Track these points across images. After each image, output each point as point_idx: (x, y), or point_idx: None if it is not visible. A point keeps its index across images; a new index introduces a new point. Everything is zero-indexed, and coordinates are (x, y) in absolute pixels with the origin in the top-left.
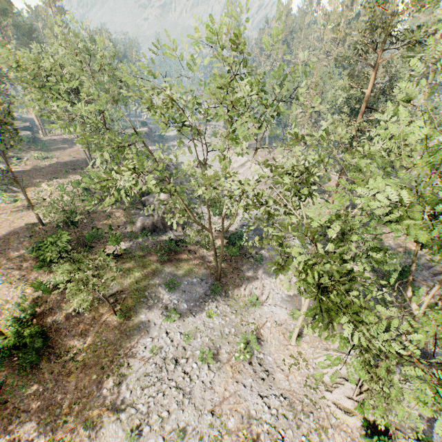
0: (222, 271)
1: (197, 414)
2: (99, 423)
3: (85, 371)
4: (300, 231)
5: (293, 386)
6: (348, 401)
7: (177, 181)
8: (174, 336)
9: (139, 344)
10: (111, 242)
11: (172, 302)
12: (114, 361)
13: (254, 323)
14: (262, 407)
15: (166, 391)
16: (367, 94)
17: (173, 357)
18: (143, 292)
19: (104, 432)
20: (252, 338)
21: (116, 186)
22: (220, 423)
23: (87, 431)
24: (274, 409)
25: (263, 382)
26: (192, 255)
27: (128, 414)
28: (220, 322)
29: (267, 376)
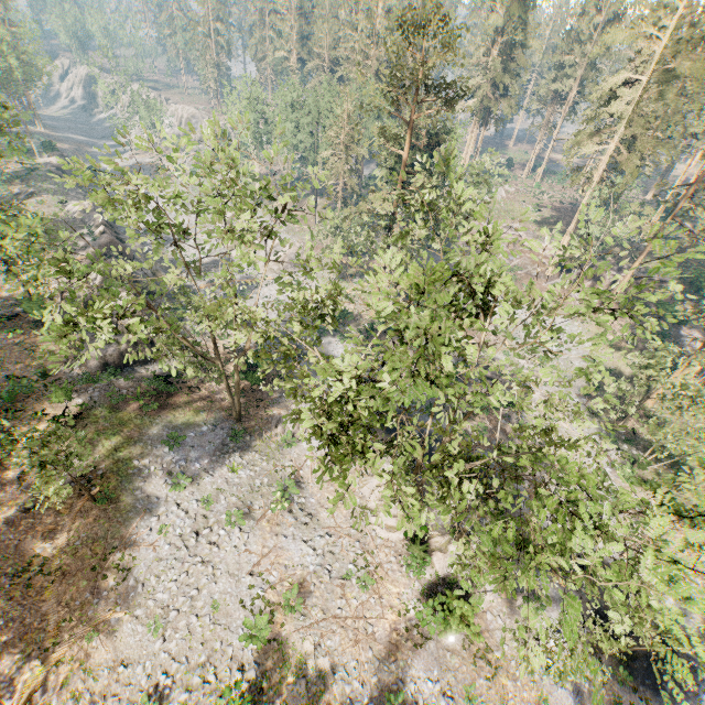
0: (243, 408)
1: (234, 580)
2: (108, 629)
3: (68, 581)
4: (342, 336)
5: (339, 522)
6: (392, 520)
7: (147, 270)
8: (189, 506)
9: (141, 528)
10: (56, 398)
11: (177, 465)
12: (108, 558)
13: (291, 466)
14: (306, 551)
15: (191, 569)
16: (404, 157)
17: (191, 531)
18: (130, 461)
19: (118, 636)
20: (290, 484)
21: (30, 293)
22: (262, 580)
23: (93, 643)
24: (320, 550)
25: (306, 527)
26: (195, 393)
27: (145, 608)
28: (248, 474)
29: (311, 520)
